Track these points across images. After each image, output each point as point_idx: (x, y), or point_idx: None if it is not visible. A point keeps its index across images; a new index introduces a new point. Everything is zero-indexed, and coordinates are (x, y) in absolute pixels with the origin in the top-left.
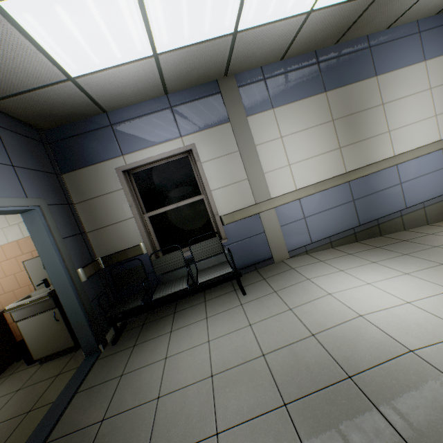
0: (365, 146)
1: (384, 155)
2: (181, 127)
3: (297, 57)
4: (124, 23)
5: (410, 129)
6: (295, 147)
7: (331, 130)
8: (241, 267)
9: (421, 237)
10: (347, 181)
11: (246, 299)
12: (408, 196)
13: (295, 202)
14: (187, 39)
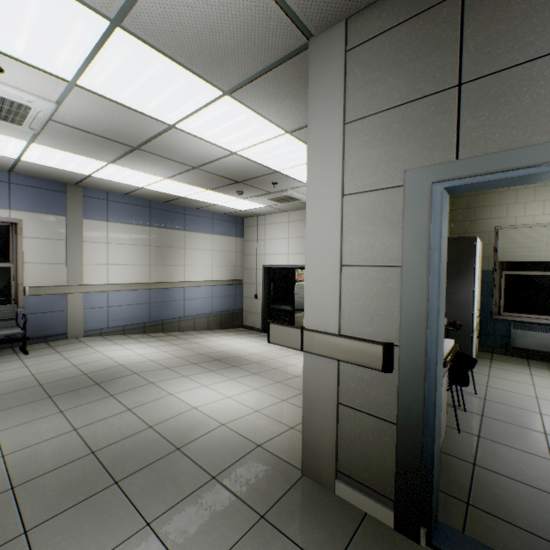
0: (167, 269)
1: (178, 279)
2: (14, 201)
3: (137, 197)
4: (6, 146)
5: (197, 269)
6: (117, 254)
7: (147, 251)
8: (31, 337)
9: (183, 335)
10: (149, 288)
11: (27, 356)
12: (187, 309)
13: (105, 293)
14: (52, 165)
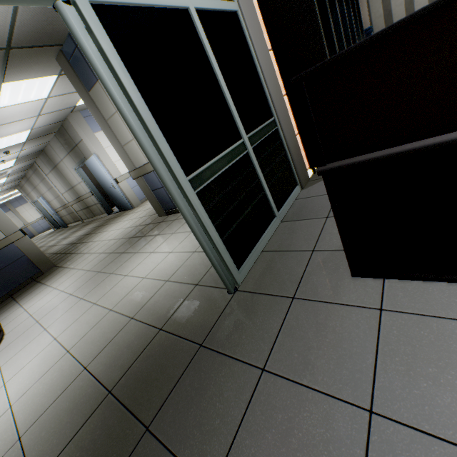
0: None
1: None
2: None
3: None
4: None
5: None
6: (32, 212)
7: None
8: None
9: None
10: None
11: None
12: None
13: (36, 222)
14: None
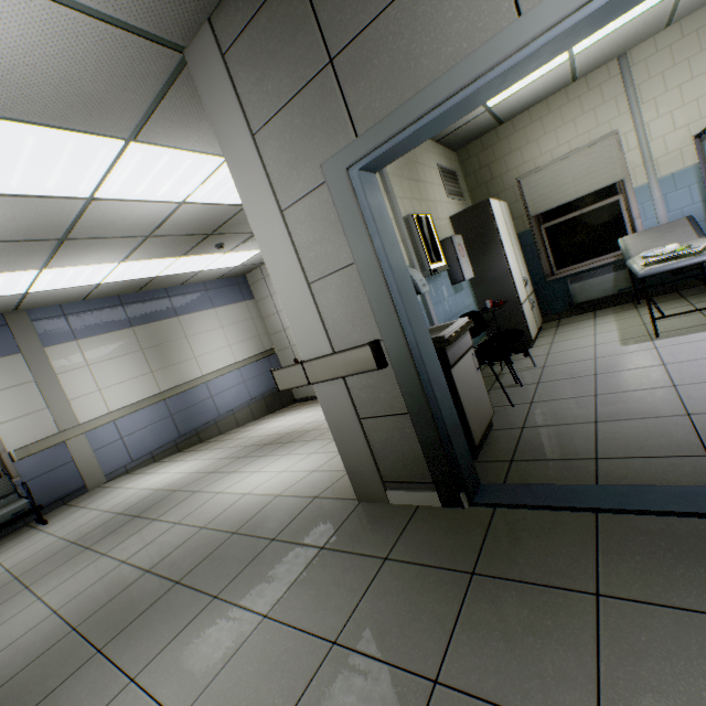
0: (176, 369)
1: (194, 375)
2: None
3: (101, 298)
4: None
5: (213, 355)
6: (106, 374)
7: (142, 358)
8: (44, 506)
9: (226, 436)
10: (163, 400)
11: (48, 525)
12: (220, 406)
13: (111, 424)
14: None
